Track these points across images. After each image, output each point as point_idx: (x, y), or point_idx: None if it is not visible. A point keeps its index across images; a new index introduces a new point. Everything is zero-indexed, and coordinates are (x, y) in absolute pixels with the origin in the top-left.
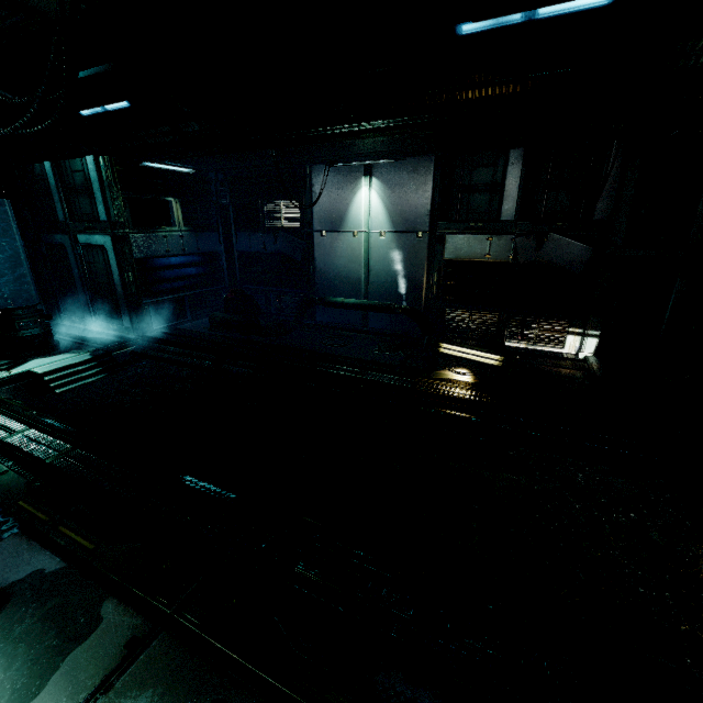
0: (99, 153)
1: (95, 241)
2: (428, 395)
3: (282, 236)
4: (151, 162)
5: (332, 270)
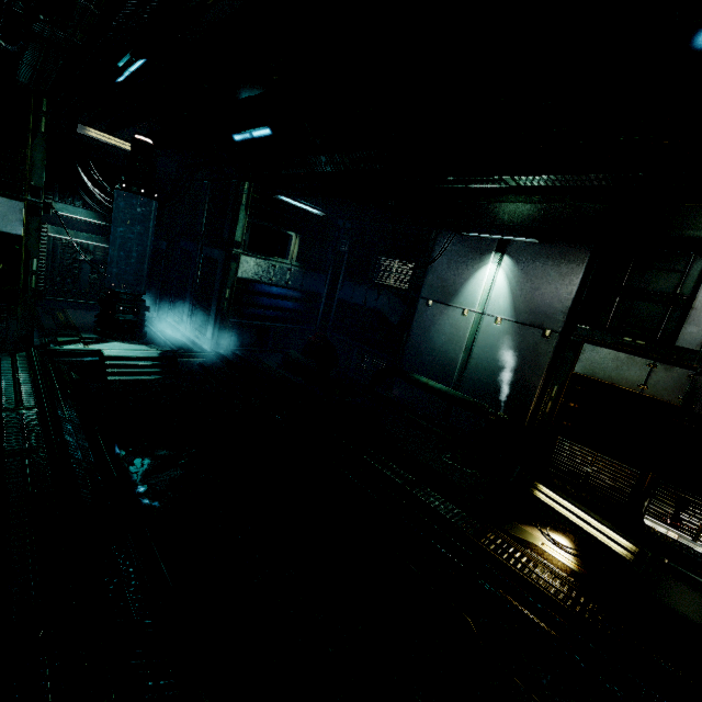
0: (242, 178)
1: (213, 254)
2: (496, 563)
3: (386, 295)
4: (285, 196)
5: (426, 344)
